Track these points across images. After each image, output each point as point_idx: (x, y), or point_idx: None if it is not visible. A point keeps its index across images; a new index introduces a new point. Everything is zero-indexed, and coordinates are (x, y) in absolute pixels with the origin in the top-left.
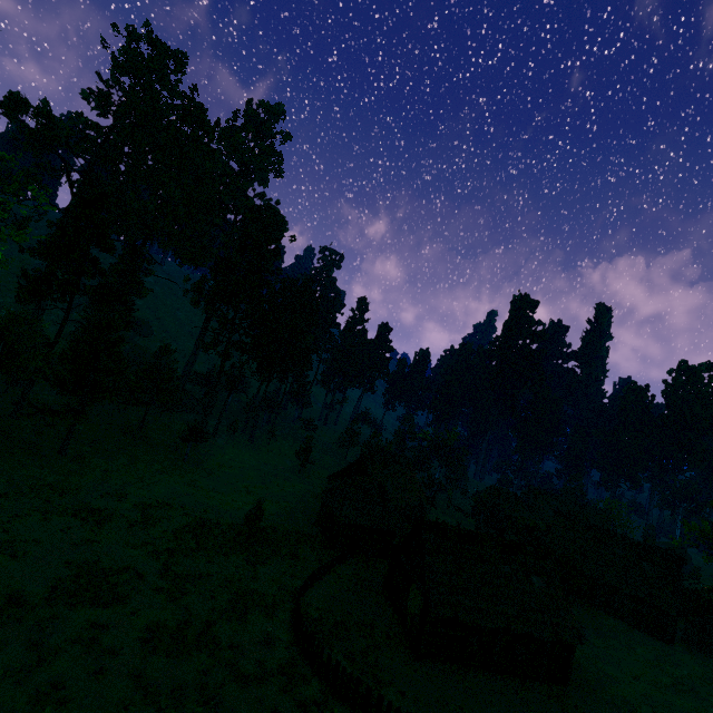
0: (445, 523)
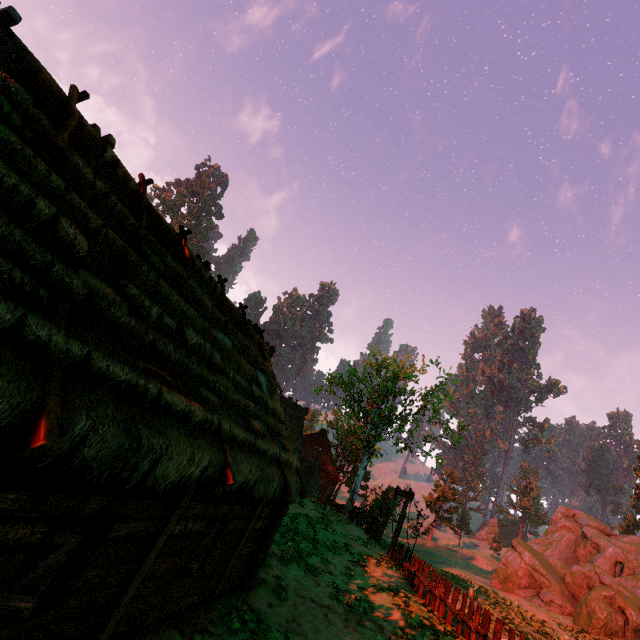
0: (99, 132)
